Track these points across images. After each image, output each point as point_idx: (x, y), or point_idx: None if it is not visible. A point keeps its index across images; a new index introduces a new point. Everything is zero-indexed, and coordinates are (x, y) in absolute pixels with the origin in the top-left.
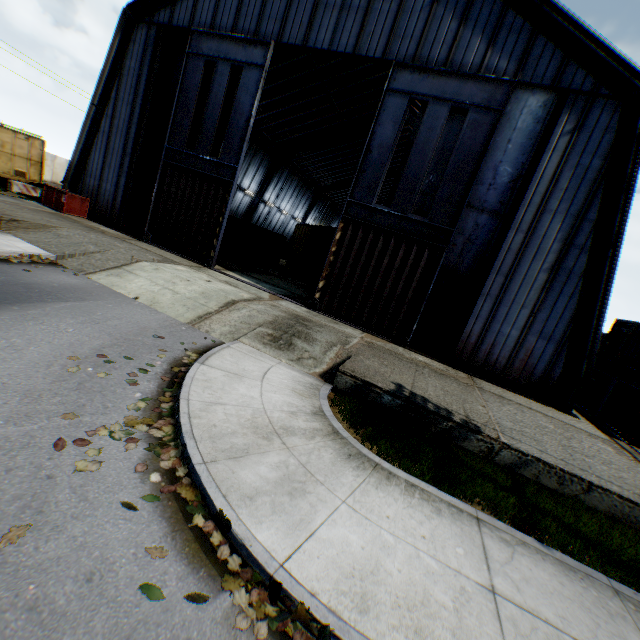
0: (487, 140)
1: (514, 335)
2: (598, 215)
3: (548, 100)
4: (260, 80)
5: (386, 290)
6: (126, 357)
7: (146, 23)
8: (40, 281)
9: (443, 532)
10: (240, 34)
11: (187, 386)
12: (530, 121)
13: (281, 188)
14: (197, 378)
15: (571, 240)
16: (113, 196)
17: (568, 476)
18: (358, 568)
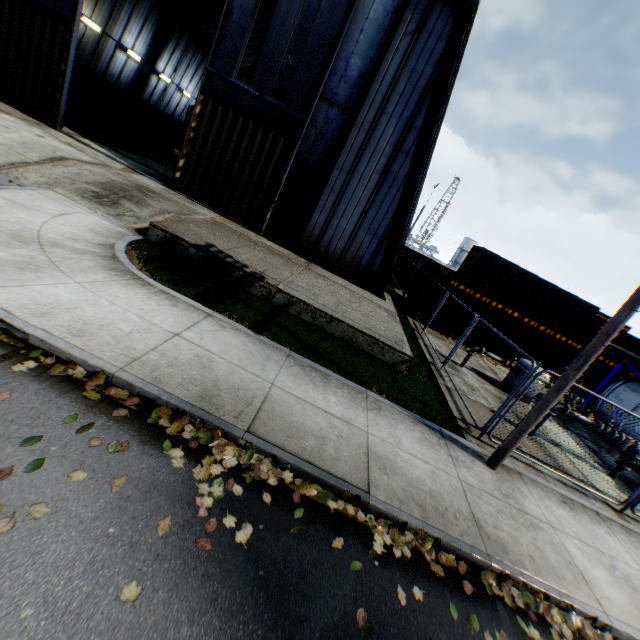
0: (342, 26)
1: (349, 230)
2: (422, 124)
3: None
4: None
5: (244, 176)
6: None
7: None
8: None
9: (165, 312)
10: None
11: None
12: (381, 14)
13: (180, 61)
14: None
15: (401, 146)
16: None
17: (319, 312)
18: (56, 305)
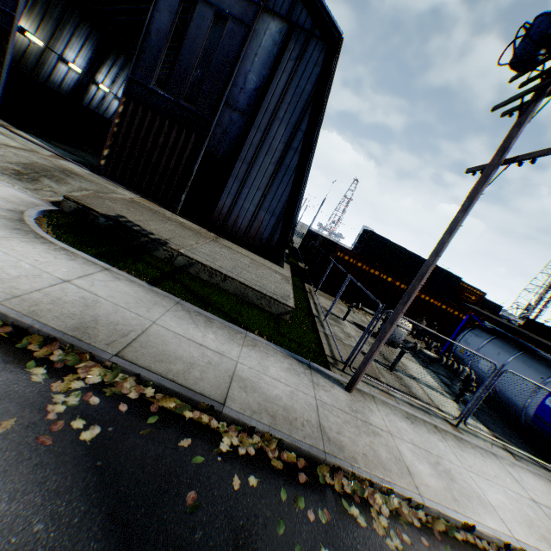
0: (240, 50)
1: (252, 210)
2: (306, 127)
3: (283, 29)
4: None
5: (162, 164)
6: None
7: None
8: None
9: (61, 264)
10: None
11: None
12: (271, 43)
13: (118, 74)
14: None
15: (290, 143)
16: None
17: (215, 272)
18: None
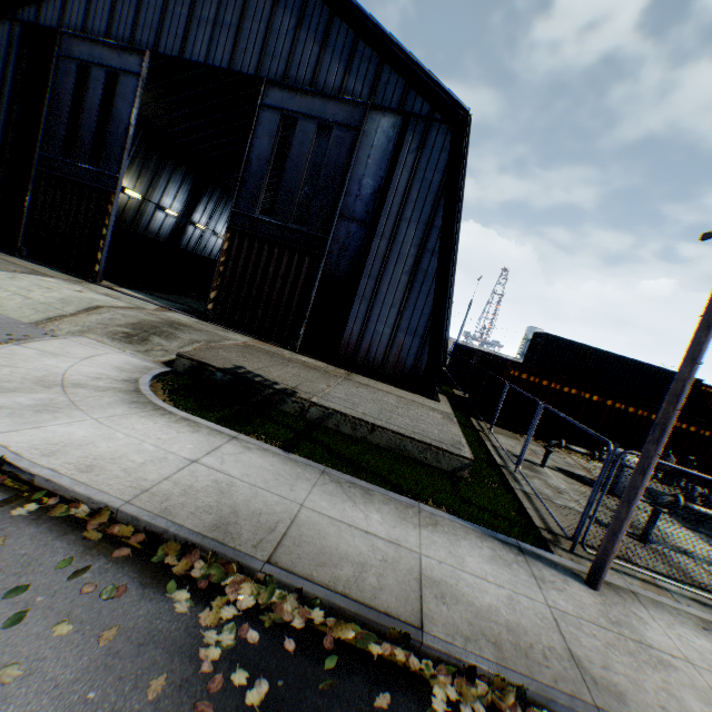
0: (350, 155)
1: (387, 333)
2: (442, 223)
3: (397, 122)
4: (138, 88)
5: (274, 297)
6: None
7: (9, 19)
8: None
9: (185, 439)
10: (115, 40)
11: None
12: (384, 140)
13: (214, 209)
14: (1, 352)
15: (424, 245)
16: None
17: (359, 422)
18: (68, 443)
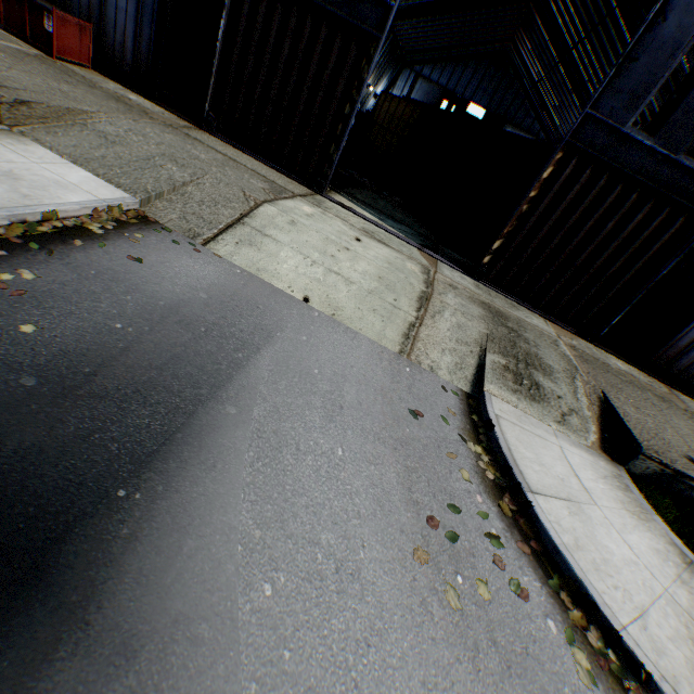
0: None
1: None
2: None
3: None
4: None
5: (593, 267)
6: (449, 507)
7: None
8: (178, 292)
9: None
10: None
11: (586, 581)
12: None
13: None
14: (568, 544)
15: None
16: (133, 26)
17: None
18: None
